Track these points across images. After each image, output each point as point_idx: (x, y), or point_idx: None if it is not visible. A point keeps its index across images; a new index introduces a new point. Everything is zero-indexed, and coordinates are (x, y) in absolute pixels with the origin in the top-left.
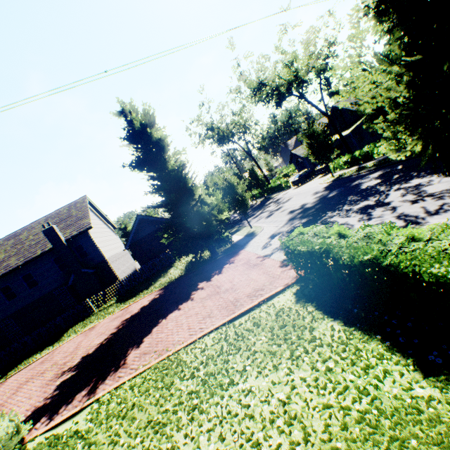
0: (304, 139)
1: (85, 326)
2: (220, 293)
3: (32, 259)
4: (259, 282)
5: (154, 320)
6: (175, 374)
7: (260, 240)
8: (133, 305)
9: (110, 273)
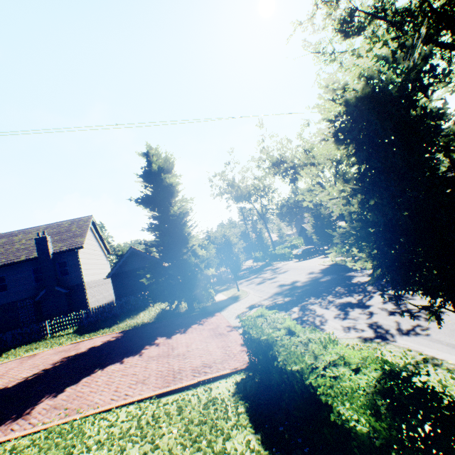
0: (310, 218)
1: (28, 351)
2: (170, 356)
3: (13, 262)
4: (212, 356)
5: (91, 367)
6: (64, 447)
7: (239, 307)
8: (86, 342)
9: (82, 299)
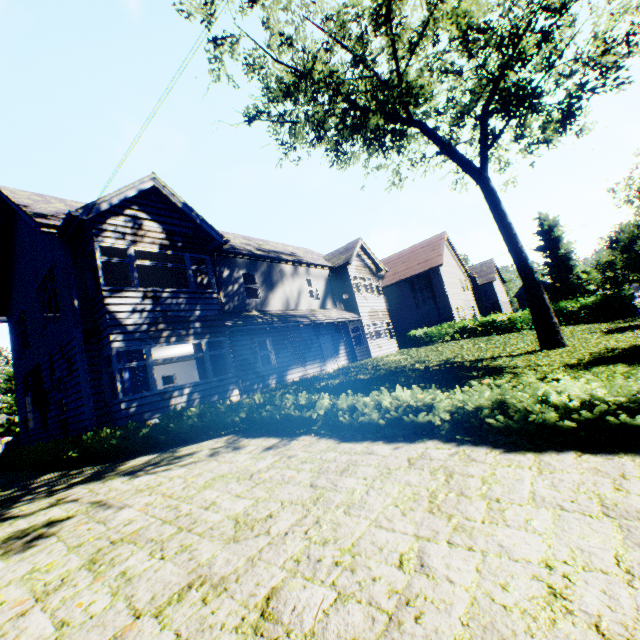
0: None
1: None
2: None
3: None
4: None
5: None
6: None
7: None
8: None
9: (498, 310)
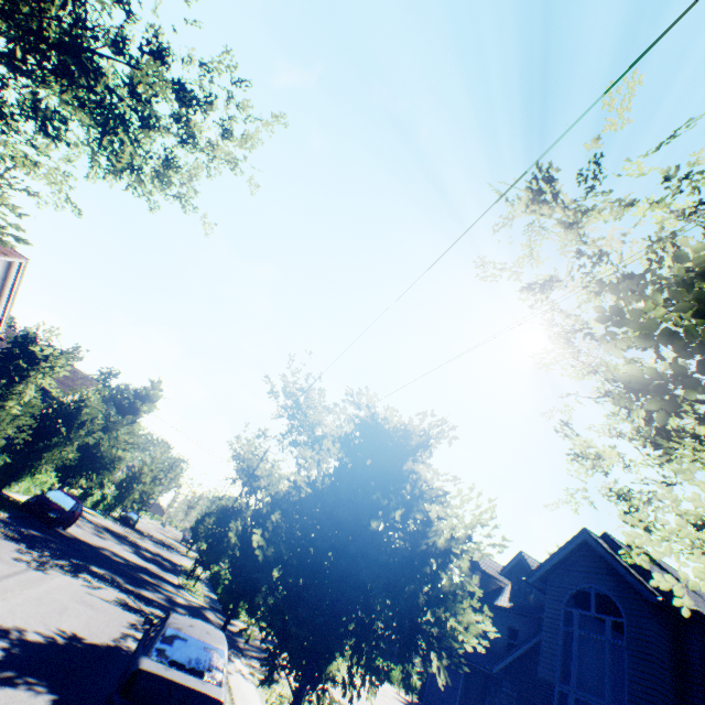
0: None
1: None
2: None
3: None
4: None
5: None
6: None
7: None
8: None
9: None
